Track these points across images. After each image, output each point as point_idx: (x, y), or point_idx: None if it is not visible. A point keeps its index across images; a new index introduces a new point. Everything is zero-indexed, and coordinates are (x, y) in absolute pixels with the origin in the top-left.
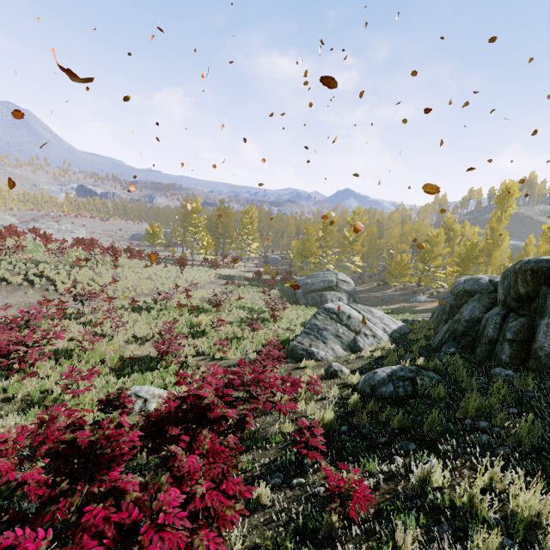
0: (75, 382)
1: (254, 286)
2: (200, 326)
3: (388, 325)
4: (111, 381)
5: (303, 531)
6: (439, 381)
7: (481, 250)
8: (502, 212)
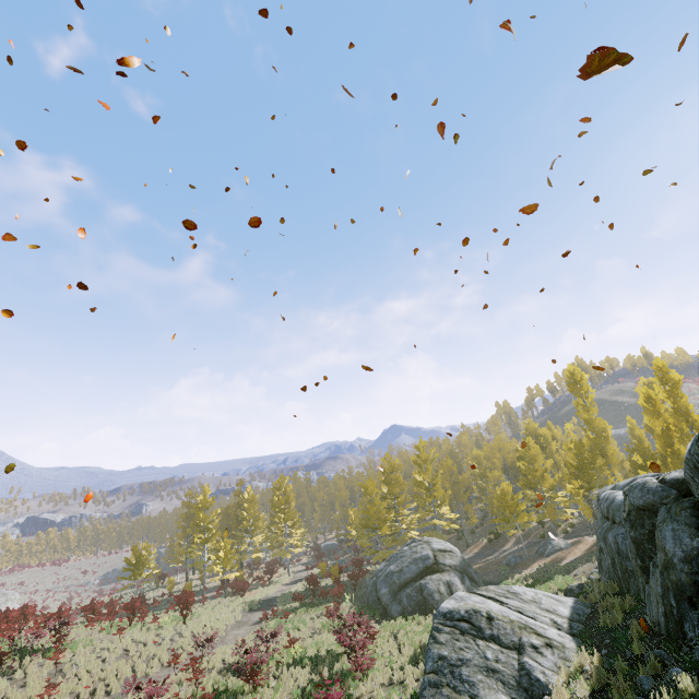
0: None
1: (311, 606)
2: None
3: (554, 610)
4: None
5: None
6: None
7: (590, 450)
8: (583, 399)
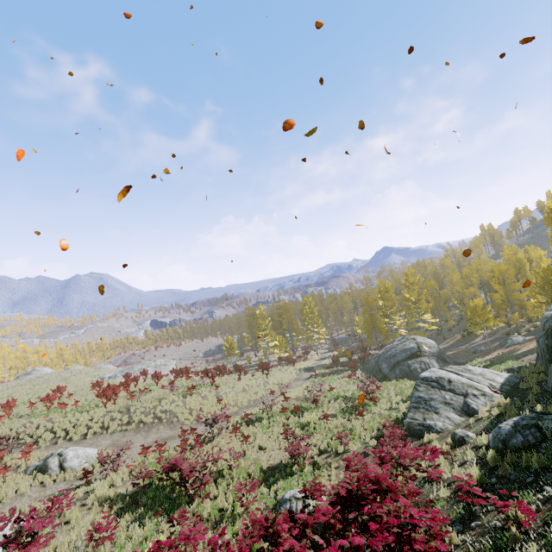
0: (243, 496)
1: (336, 372)
2: (309, 425)
3: (493, 379)
4: (263, 491)
5: (496, 548)
6: None
7: None
8: None
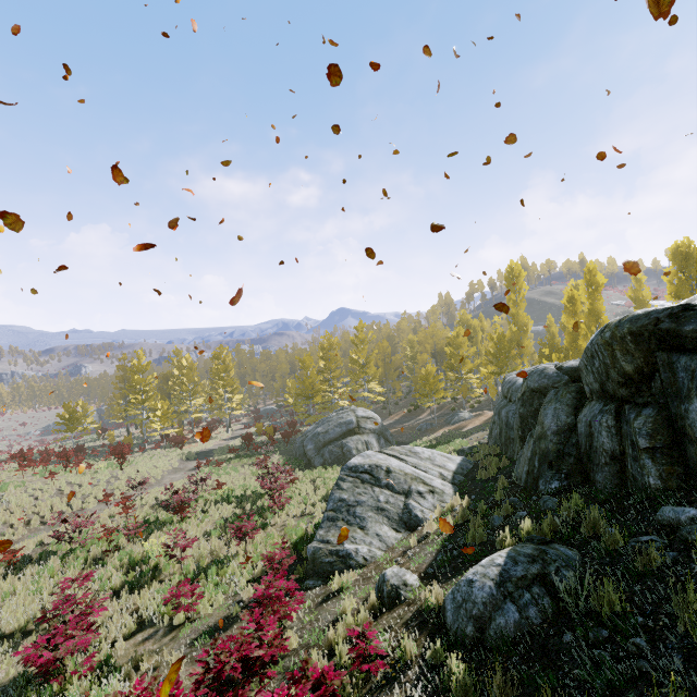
0: None
1: (244, 458)
2: (149, 559)
3: (444, 466)
4: None
5: None
6: (582, 561)
7: (510, 341)
8: (516, 295)
